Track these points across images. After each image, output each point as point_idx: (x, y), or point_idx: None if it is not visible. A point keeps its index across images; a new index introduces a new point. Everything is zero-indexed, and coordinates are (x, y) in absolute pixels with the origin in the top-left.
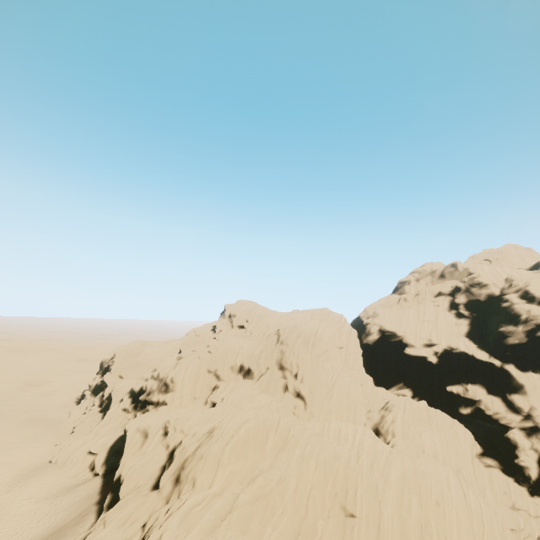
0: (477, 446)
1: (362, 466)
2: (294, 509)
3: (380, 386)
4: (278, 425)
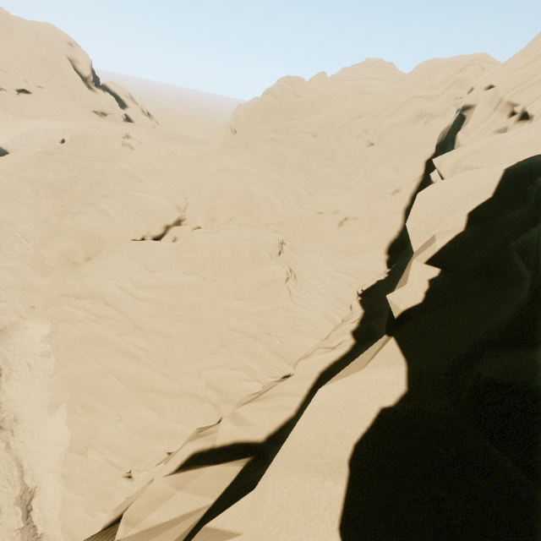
0: (225, 408)
1: (91, 199)
2: (65, 181)
3: (389, 256)
4: (113, 145)
